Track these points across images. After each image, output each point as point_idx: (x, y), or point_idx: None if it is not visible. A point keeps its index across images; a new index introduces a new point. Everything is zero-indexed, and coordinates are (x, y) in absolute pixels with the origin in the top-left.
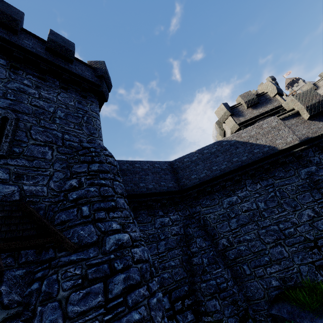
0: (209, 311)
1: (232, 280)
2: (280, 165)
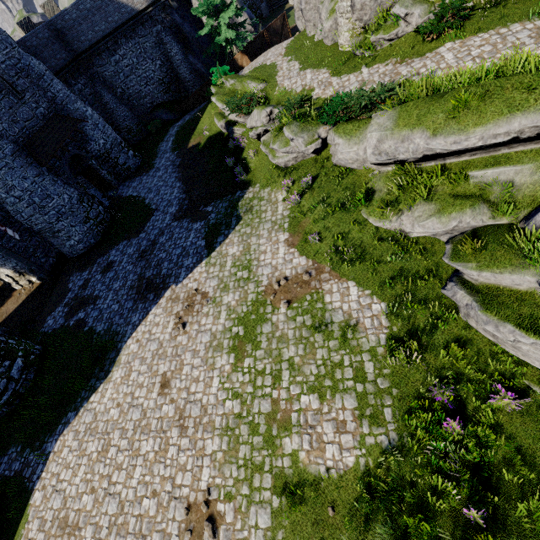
0: (125, 127)
1: (130, 111)
2: (141, 25)
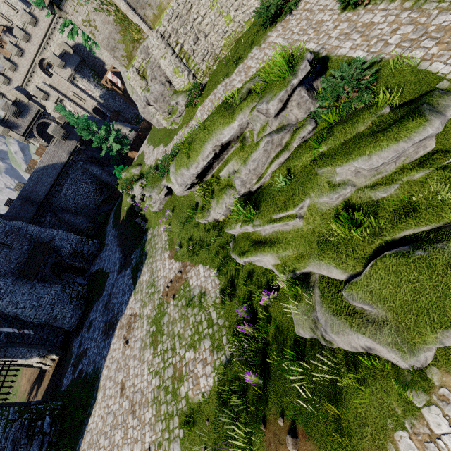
0: (84, 228)
1: (84, 217)
2: (70, 168)
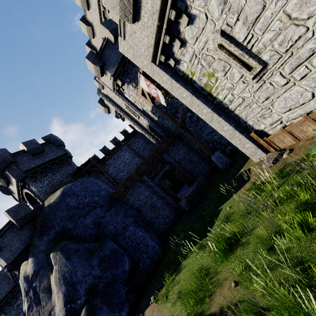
0: None
1: None
2: None
